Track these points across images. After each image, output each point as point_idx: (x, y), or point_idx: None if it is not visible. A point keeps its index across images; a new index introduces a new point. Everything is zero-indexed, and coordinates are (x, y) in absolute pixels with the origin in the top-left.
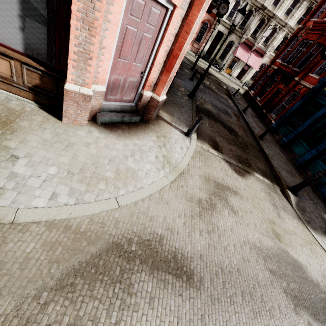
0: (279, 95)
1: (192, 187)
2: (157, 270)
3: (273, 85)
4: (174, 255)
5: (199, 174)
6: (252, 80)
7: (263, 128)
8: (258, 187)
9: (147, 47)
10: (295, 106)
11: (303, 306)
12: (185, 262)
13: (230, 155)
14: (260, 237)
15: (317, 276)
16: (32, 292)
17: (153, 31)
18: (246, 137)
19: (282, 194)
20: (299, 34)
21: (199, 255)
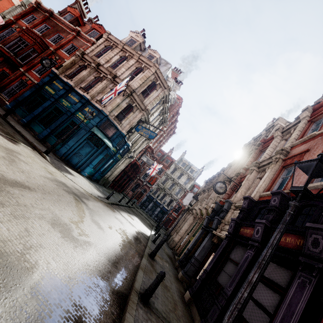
0: (8, 78)
1: None
2: (14, 187)
3: None
4: (16, 181)
5: None
6: None
7: None
8: (28, 151)
9: None
10: (27, 94)
11: (70, 193)
12: (22, 183)
13: None
14: (45, 174)
15: (70, 186)
16: None
17: None
18: None
19: (41, 156)
20: (13, 26)
21: (26, 181)
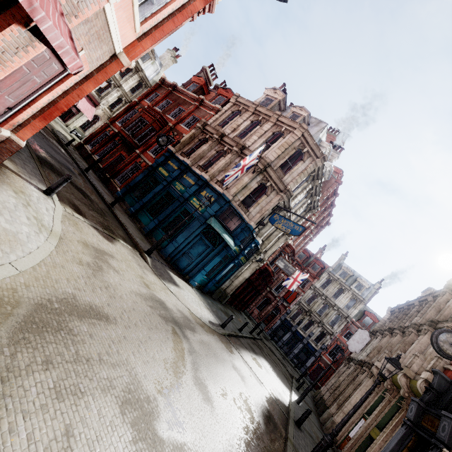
0: (123, 162)
1: (77, 252)
2: (84, 318)
3: (115, 149)
4: (90, 307)
5: (77, 239)
6: (82, 129)
7: (110, 195)
8: (125, 252)
9: (30, 88)
10: (139, 178)
11: (169, 321)
12: (100, 309)
13: (95, 221)
14: (139, 287)
15: (171, 306)
16: None
17: (44, 79)
18: (100, 203)
19: (142, 257)
20: (136, 107)
21: (107, 304)
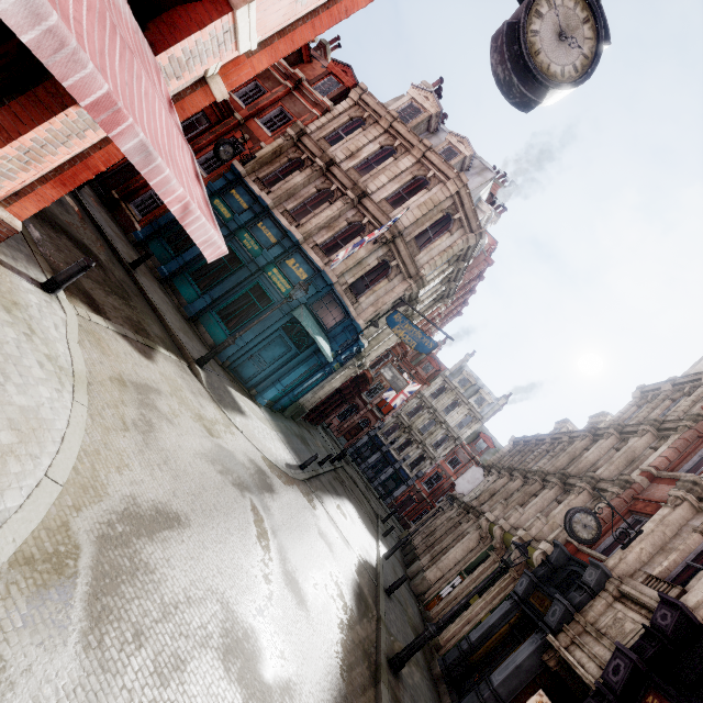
0: None
1: (115, 404)
2: (154, 535)
3: None
4: (156, 509)
5: (108, 376)
6: None
7: (123, 238)
8: (172, 372)
9: None
10: None
11: (245, 489)
12: (167, 509)
13: (121, 321)
14: (201, 441)
15: (242, 457)
16: (78, 648)
17: None
18: (115, 267)
19: (192, 373)
20: None
21: (173, 493)
